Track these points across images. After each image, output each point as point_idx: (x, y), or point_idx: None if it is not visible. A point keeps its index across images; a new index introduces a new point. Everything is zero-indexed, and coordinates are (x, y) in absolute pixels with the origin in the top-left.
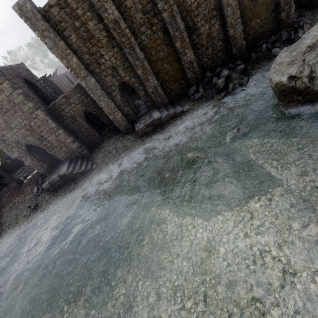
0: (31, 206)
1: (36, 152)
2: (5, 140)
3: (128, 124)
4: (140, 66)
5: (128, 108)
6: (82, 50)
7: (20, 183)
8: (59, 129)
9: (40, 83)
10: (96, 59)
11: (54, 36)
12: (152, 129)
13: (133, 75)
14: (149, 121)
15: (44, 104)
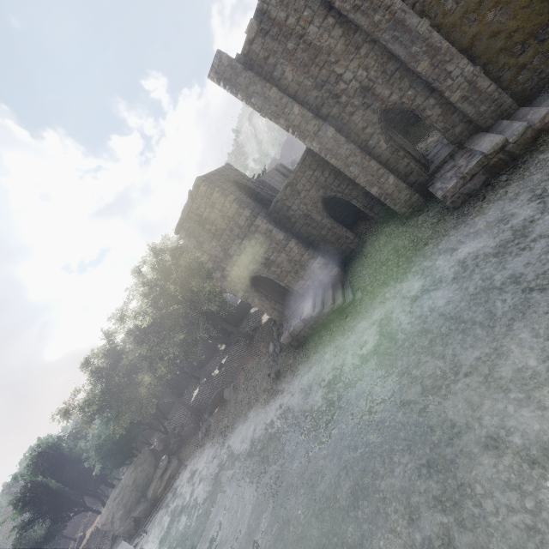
0: (270, 374)
1: (263, 288)
2: (226, 276)
3: (412, 194)
4: (422, 53)
5: (407, 159)
6: (305, 87)
7: (250, 339)
8: (289, 242)
9: (252, 183)
10: (329, 91)
11: (262, 87)
12: (482, 181)
13: (409, 82)
14: (472, 165)
15: (262, 209)
